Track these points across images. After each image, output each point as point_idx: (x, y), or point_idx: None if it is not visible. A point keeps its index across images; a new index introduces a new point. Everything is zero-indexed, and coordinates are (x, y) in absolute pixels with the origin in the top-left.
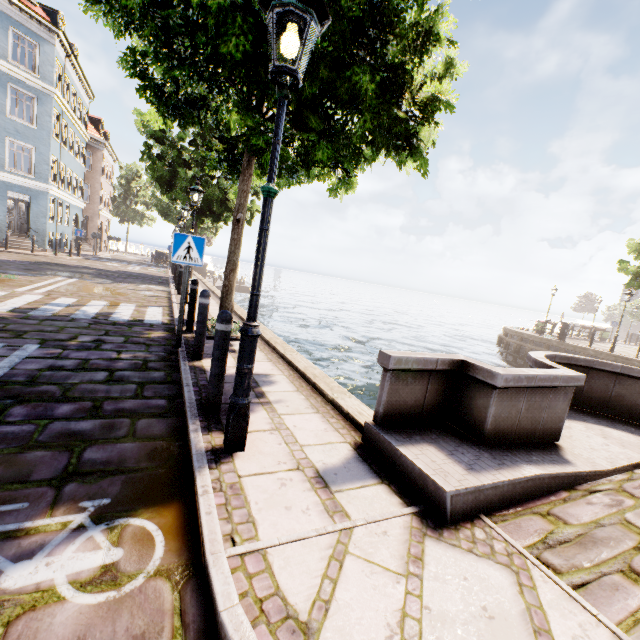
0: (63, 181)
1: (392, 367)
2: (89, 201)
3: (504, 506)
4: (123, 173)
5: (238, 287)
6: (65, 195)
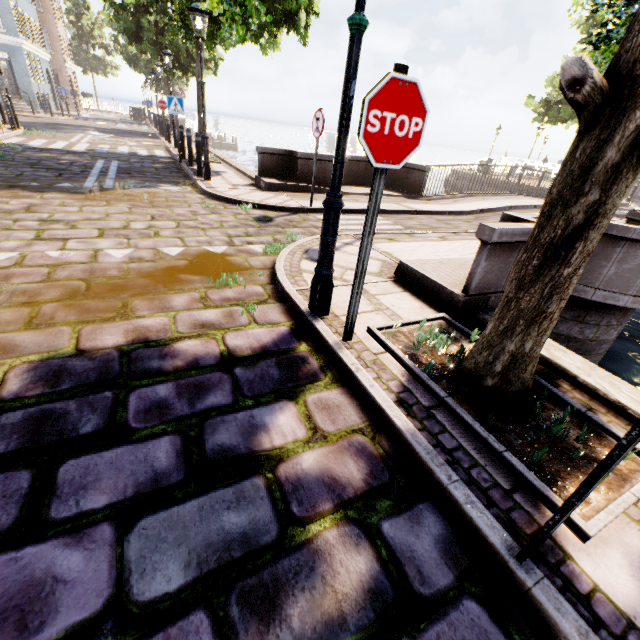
0: (26, 31)
1: (259, 151)
2: (52, 51)
3: (291, 192)
4: (69, 6)
5: (219, 144)
6: (34, 48)
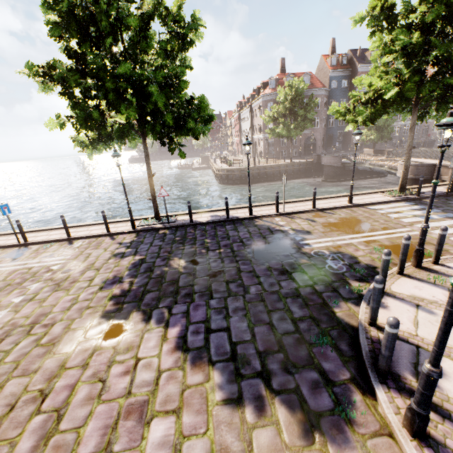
0: None
1: None
2: None
3: None
4: None
5: None
6: None
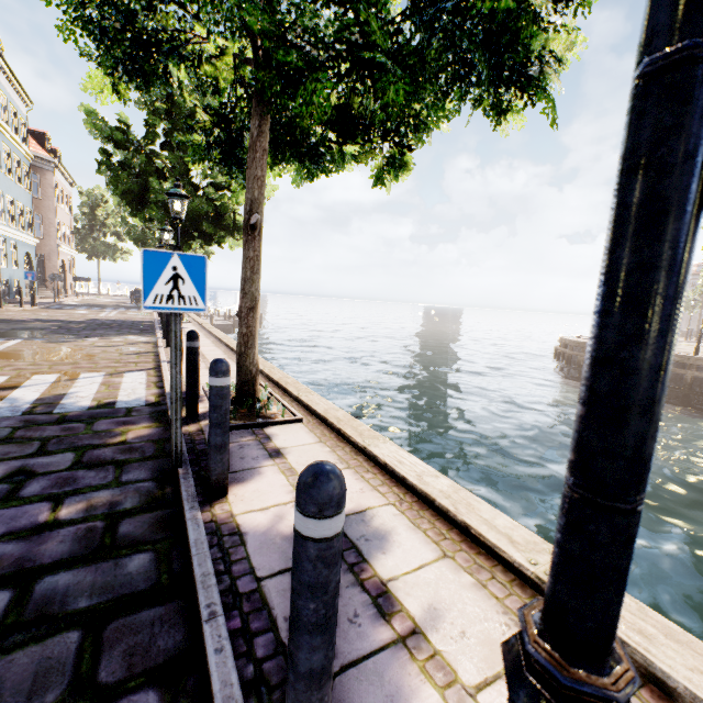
0: (2, 212)
1: None
2: (43, 236)
3: None
4: (84, 199)
5: None
6: (7, 230)
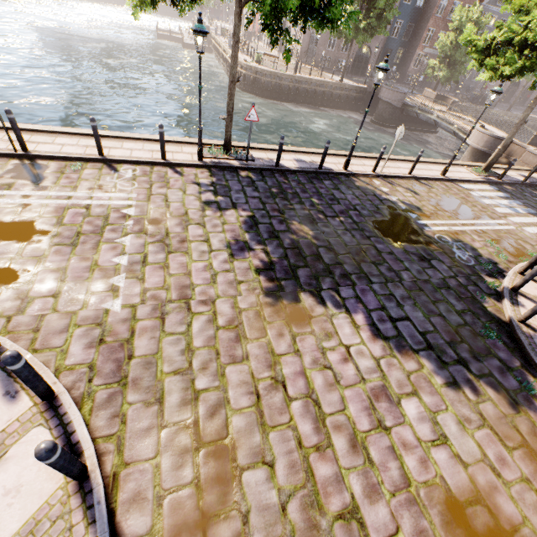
0: None
1: None
2: None
3: None
4: None
5: None
6: None
